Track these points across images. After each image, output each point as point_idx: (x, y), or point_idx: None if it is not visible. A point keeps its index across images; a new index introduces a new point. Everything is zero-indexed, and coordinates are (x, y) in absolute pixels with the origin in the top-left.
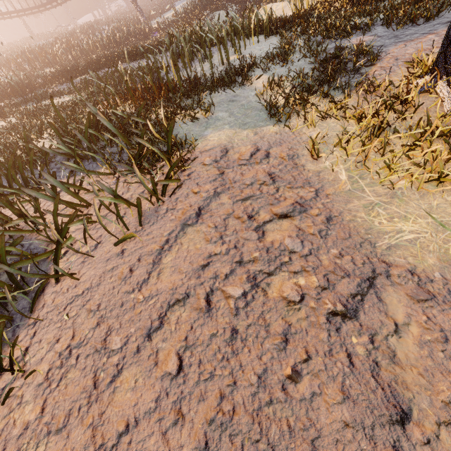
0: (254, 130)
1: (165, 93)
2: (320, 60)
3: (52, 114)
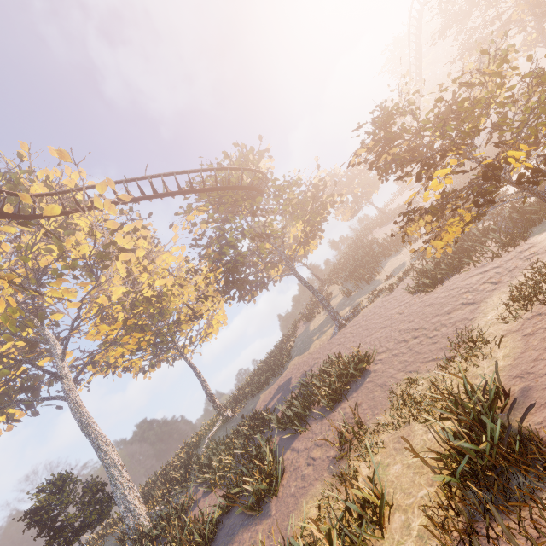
0: None
1: None
2: None
3: None
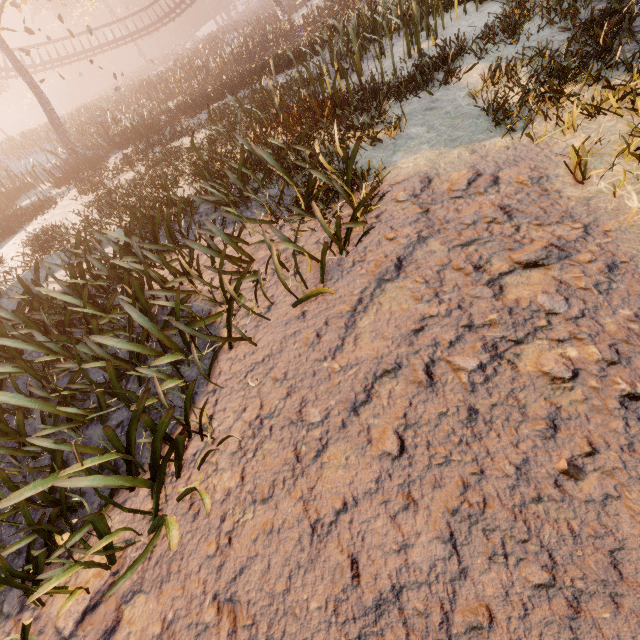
0: (470, 147)
1: (332, 110)
2: (580, 23)
3: (184, 157)
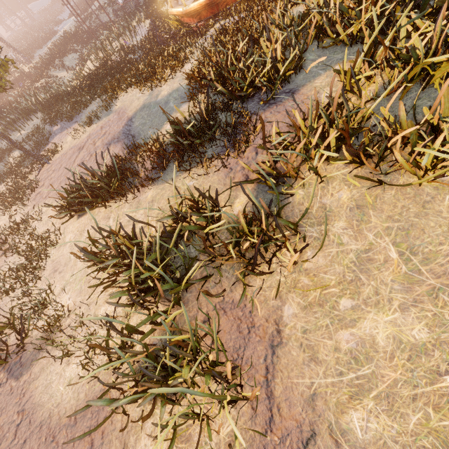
0: None
1: None
2: (34, 144)
3: None
